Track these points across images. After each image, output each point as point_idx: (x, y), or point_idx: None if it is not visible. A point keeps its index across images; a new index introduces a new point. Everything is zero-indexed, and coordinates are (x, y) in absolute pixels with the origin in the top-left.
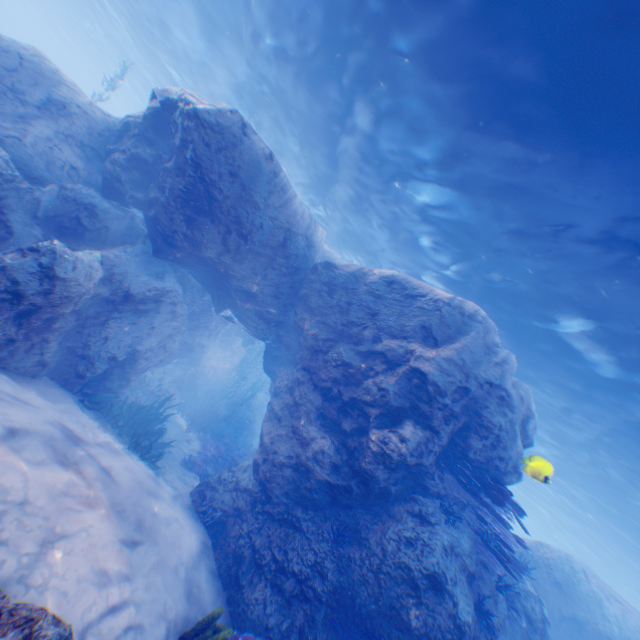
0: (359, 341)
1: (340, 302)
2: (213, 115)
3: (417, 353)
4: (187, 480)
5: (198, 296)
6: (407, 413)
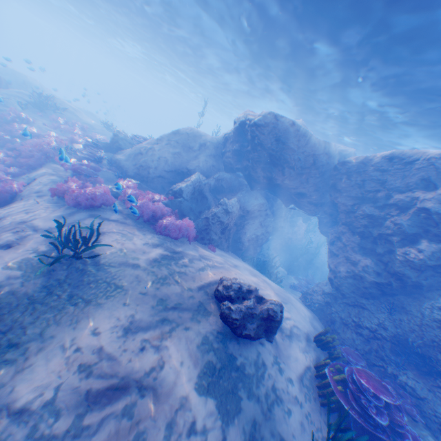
0: (375, 201)
1: (356, 182)
2: (261, 120)
3: (419, 198)
4: (295, 293)
5: (273, 202)
6: (421, 236)
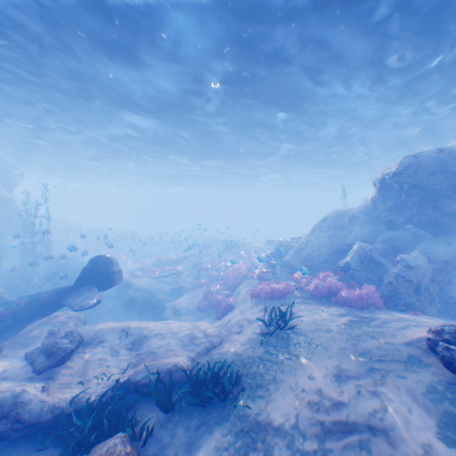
0: None
1: None
2: (398, 167)
3: None
4: None
5: None
6: None
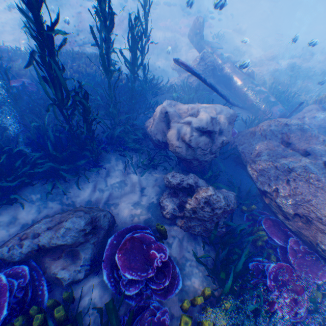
0: None
1: None
2: None
3: None
4: None
5: None
6: None
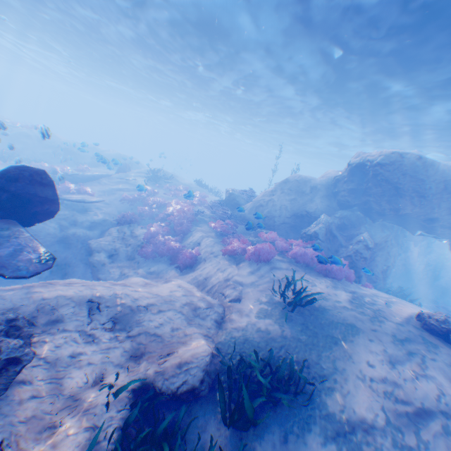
0: None
1: None
2: (384, 160)
3: None
4: None
5: (390, 230)
6: None
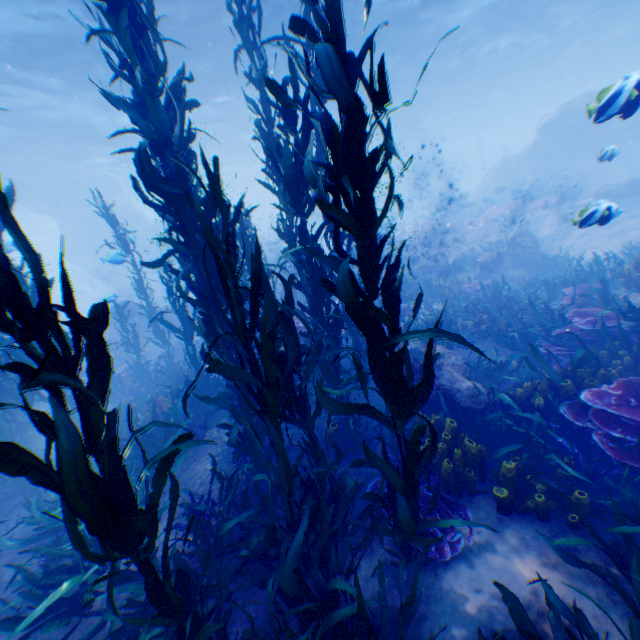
0: None
1: None
2: (557, 113)
3: None
4: None
5: None
6: None
